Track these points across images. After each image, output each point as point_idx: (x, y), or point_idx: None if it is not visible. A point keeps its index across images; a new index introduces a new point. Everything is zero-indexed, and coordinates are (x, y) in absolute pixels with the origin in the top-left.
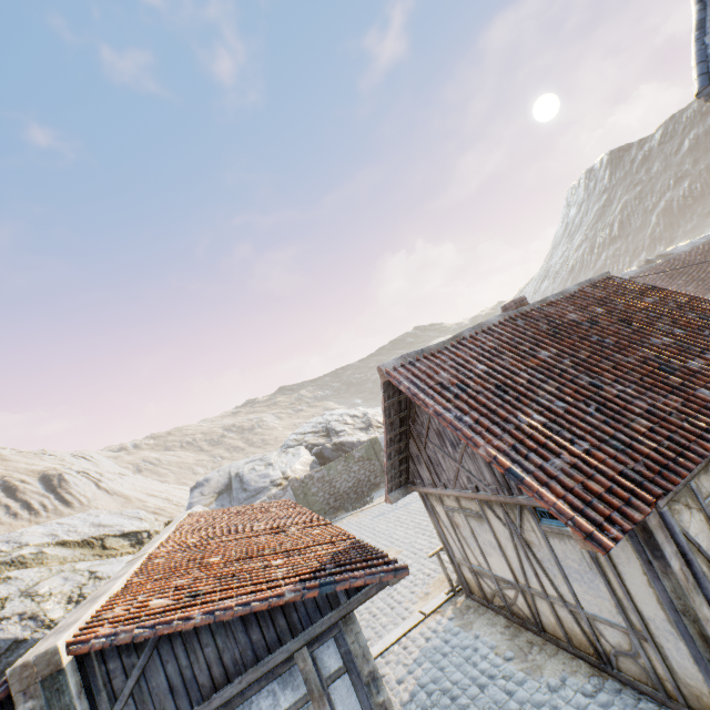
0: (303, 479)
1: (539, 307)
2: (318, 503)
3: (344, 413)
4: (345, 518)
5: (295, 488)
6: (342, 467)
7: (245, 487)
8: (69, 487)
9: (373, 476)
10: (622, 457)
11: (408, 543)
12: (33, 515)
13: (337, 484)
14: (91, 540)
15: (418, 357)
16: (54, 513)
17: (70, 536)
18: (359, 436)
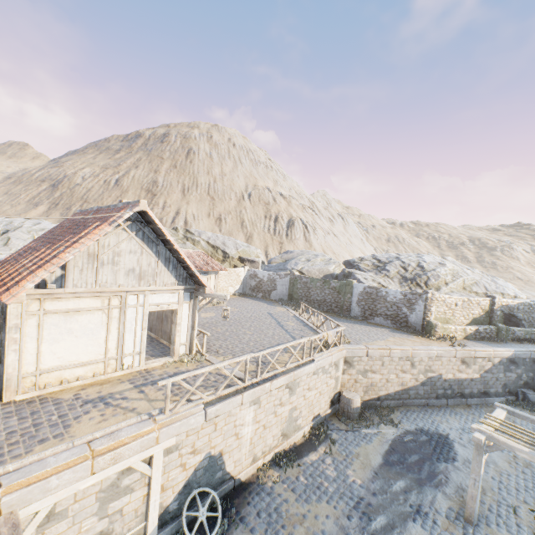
0: (296, 276)
1: (103, 210)
2: (297, 295)
3: (421, 260)
4: (282, 308)
5: (291, 278)
6: (319, 285)
7: (285, 264)
8: (292, 229)
9: (335, 305)
10: (6, 262)
11: (212, 318)
12: (274, 234)
13: (312, 292)
14: (215, 247)
15: (80, 212)
16: (280, 237)
17: (211, 241)
18: (375, 279)
